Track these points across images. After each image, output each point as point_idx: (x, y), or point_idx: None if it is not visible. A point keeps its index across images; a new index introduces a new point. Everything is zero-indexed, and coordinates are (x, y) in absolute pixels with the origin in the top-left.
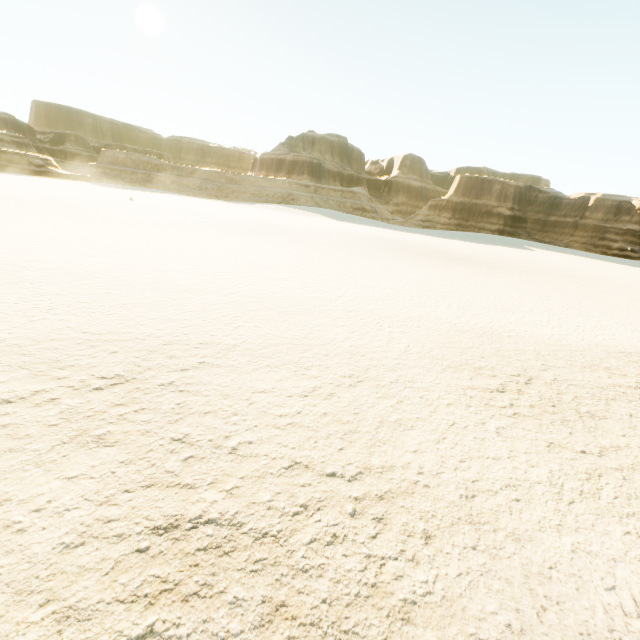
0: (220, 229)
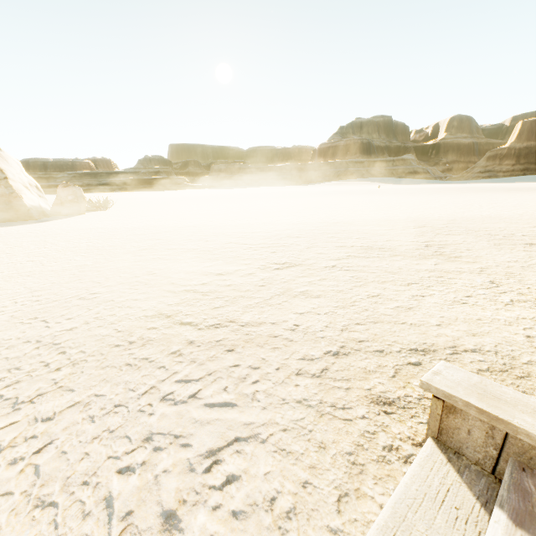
0: (328, 195)
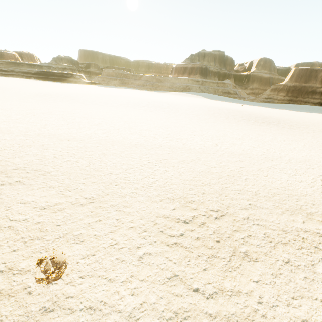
0: (132, 106)
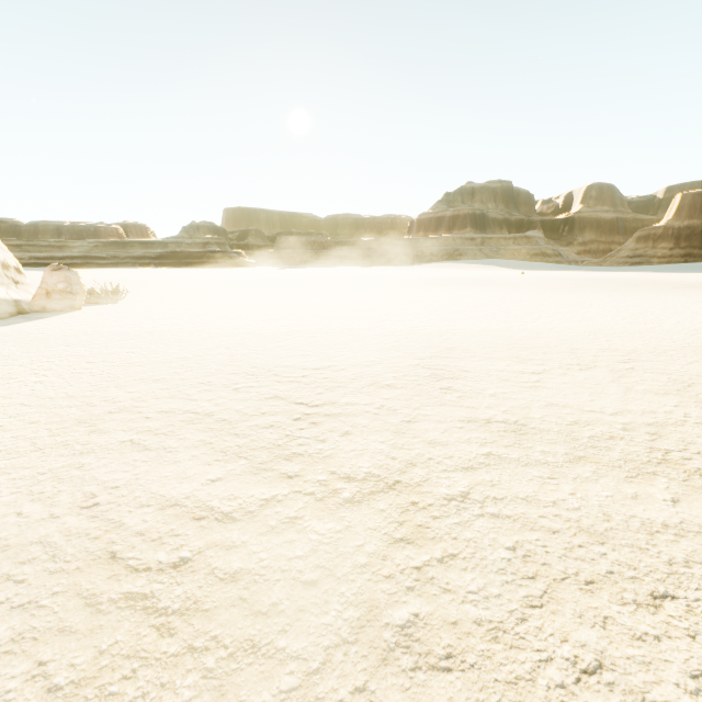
0: (431, 285)
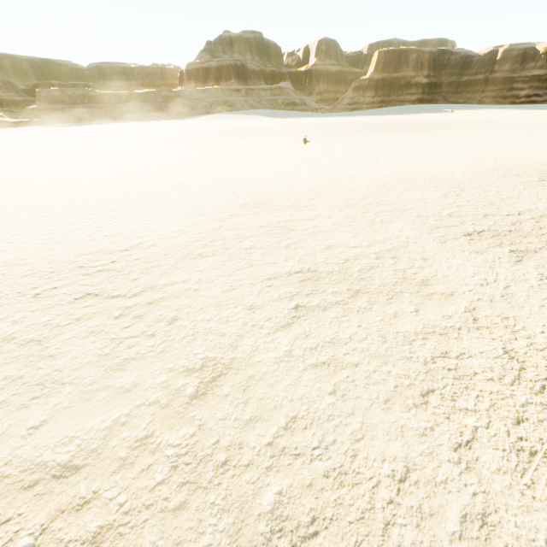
0: (212, 138)
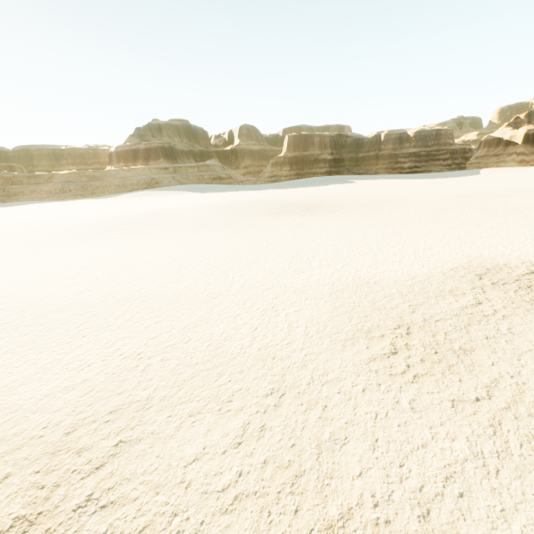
0: (95, 235)
